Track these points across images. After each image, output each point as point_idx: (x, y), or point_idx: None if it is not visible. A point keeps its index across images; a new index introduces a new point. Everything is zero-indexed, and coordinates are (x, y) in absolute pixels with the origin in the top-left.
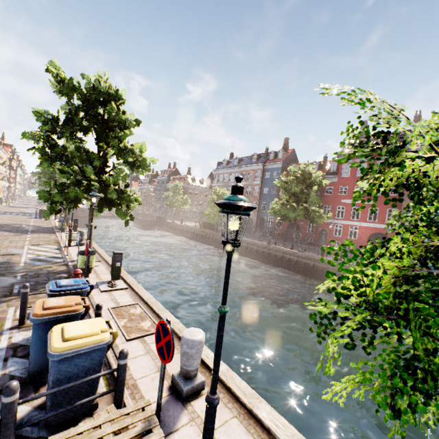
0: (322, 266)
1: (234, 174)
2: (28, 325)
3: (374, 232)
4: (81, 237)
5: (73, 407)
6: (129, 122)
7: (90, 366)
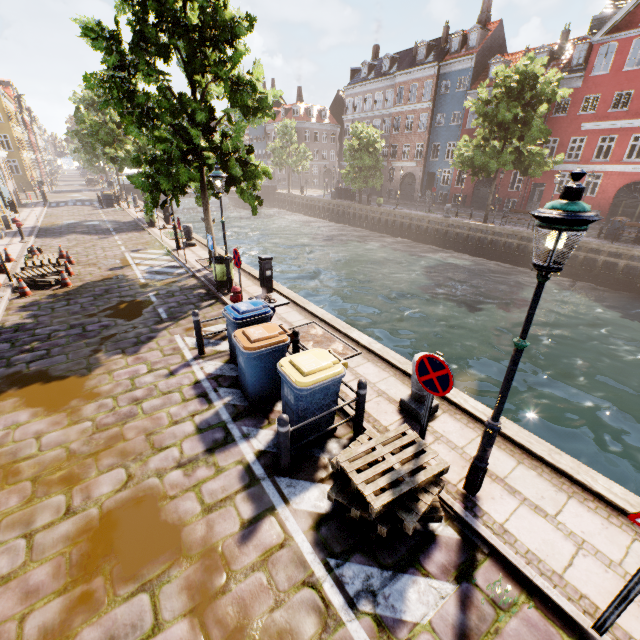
0: (532, 246)
1: (382, 93)
2: (209, 354)
3: (631, 182)
4: (190, 235)
5: (326, 432)
6: (238, 25)
7: (330, 397)
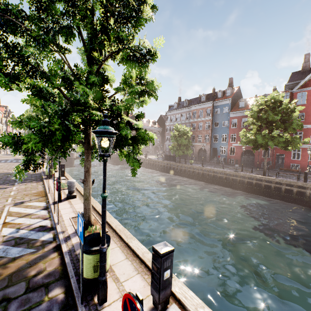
0: (308, 192)
1: (185, 113)
2: None
3: None
4: (72, 188)
5: None
6: (143, 0)
7: None
